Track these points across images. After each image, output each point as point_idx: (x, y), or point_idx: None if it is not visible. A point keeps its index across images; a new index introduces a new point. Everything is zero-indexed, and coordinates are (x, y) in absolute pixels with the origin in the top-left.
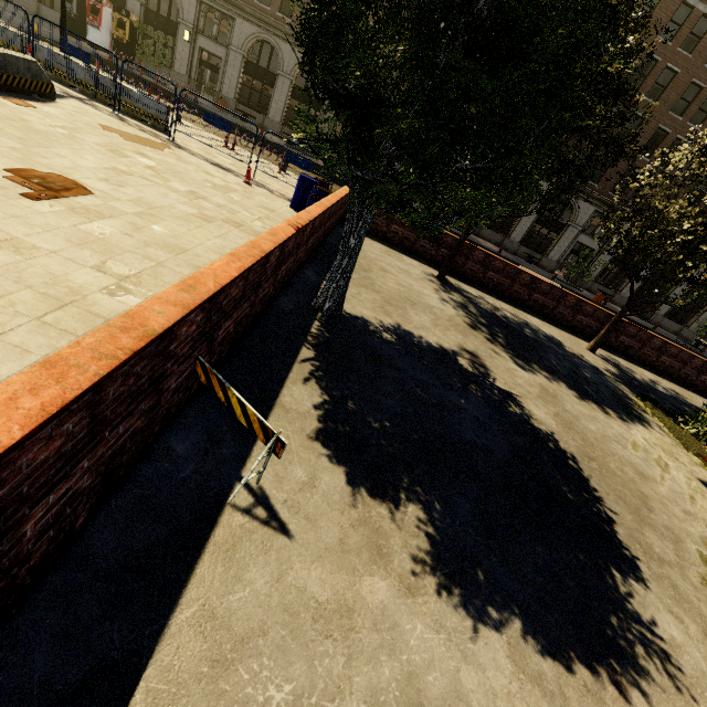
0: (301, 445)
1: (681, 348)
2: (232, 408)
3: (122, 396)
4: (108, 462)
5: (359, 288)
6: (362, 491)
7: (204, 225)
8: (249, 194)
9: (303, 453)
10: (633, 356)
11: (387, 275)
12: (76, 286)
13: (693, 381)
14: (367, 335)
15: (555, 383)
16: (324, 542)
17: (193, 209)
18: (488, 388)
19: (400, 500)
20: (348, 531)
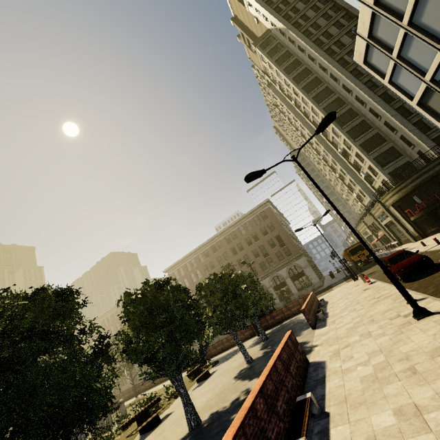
0: None
1: None
2: None
3: None
4: None
5: None
6: None
7: None
8: None
9: None
10: (163, 380)
11: None
12: None
13: None
14: None
15: None
16: None
17: None
18: None
19: None
20: None
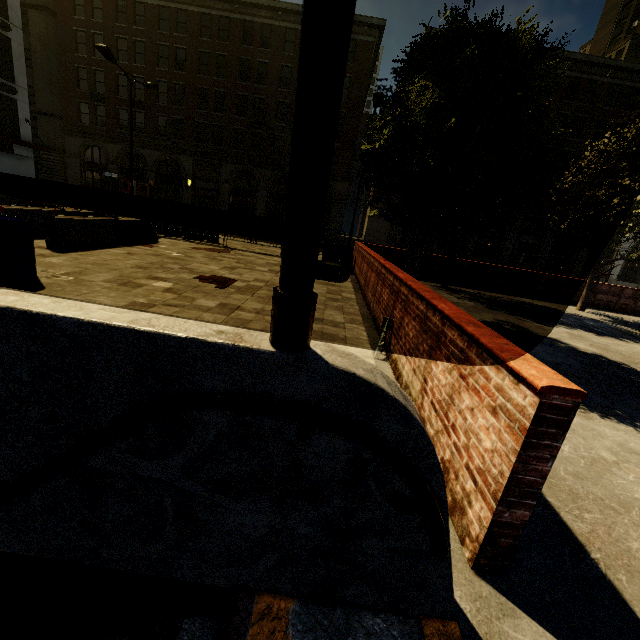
0: None
1: None
2: None
3: None
4: None
5: None
6: None
7: None
8: None
9: None
10: (614, 308)
11: None
12: None
13: None
14: None
15: (574, 330)
16: None
17: None
18: (536, 337)
19: None
20: None
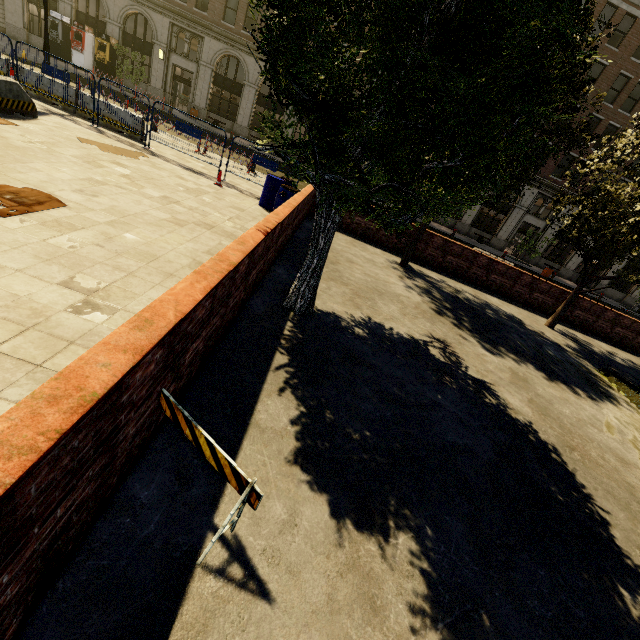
0: (278, 473)
1: (633, 319)
2: (200, 448)
3: (52, 482)
4: (46, 551)
5: (328, 282)
6: (348, 523)
7: (177, 230)
8: (220, 196)
9: (281, 482)
10: (588, 328)
11: (353, 266)
12: (40, 307)
13: None
14: (339, 332)
15: (523, 366)
16: (309, 603)
17: (166, 214)
18: (462, 378)
19: (389, 530)
20: (336, 582)
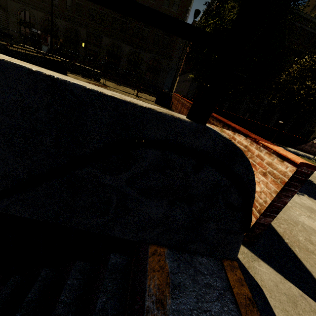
0: None
1: (303, 139)
2: None
3: None
4: None
5: None
6: None
7: None
8: (142, 100)
9: None
10: (286, 144)
11: None
12: None
13: (309, 151)
14: None
15: None
16: None
17: None
18: None
19: None
20: None
